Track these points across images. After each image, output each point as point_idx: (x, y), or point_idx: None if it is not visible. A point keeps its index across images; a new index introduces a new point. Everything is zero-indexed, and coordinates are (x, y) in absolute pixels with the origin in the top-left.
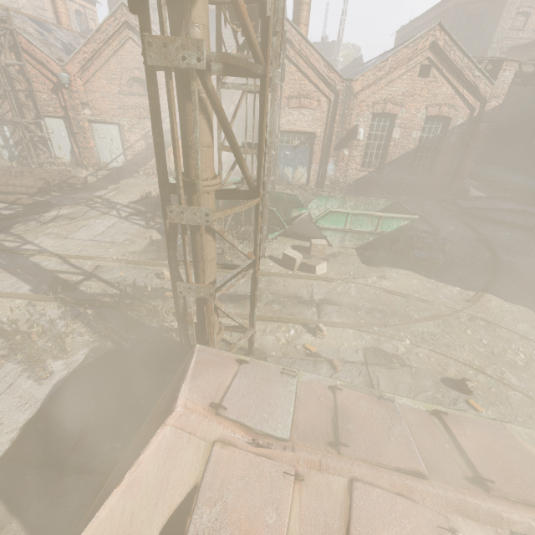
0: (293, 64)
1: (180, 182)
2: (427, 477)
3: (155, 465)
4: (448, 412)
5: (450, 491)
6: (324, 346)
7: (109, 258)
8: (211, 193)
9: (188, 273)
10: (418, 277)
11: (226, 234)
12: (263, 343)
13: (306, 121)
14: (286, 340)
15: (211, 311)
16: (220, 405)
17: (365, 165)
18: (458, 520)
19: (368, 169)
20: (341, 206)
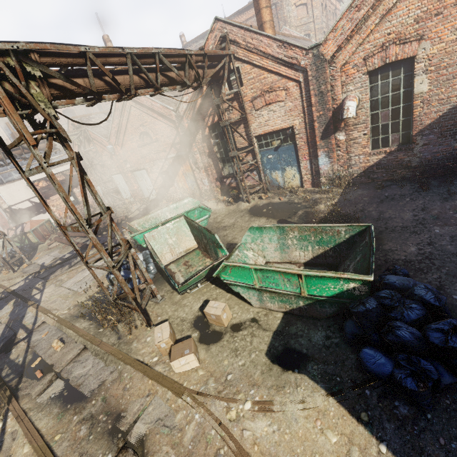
0: (246, 63)
1: None
2: None
3: None
4: None
5: None
6: None
7: (54, 314)
8: None
9: None
10: (346, 426)
11: None
12: None
13: (278, 117)
14: None
15: None
16: None
17: (379, 145)
18: None
19: (383, 149)
20: (282, 237)
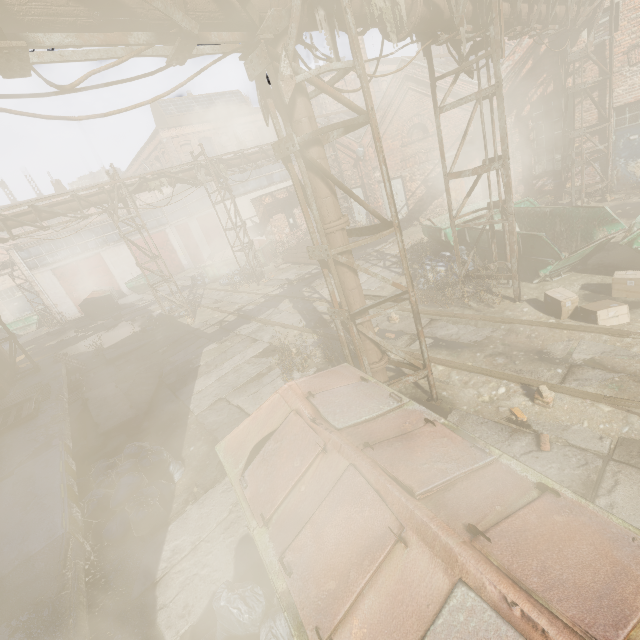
0: None
1: (310, 229)
2: (415, 497)
3: (265, 412)
4: (568, 497)
5: (421, 511)
6: (544, 417)
7: None
8: (338, 232)
9: (333, 300)
10: None
11: (355, 265)
12: (457, 395)
13: None
14: (489, 398)
15: (353, 334)
16: (311, 393)
17: None
18: (413, 536)
19: None
20: None
